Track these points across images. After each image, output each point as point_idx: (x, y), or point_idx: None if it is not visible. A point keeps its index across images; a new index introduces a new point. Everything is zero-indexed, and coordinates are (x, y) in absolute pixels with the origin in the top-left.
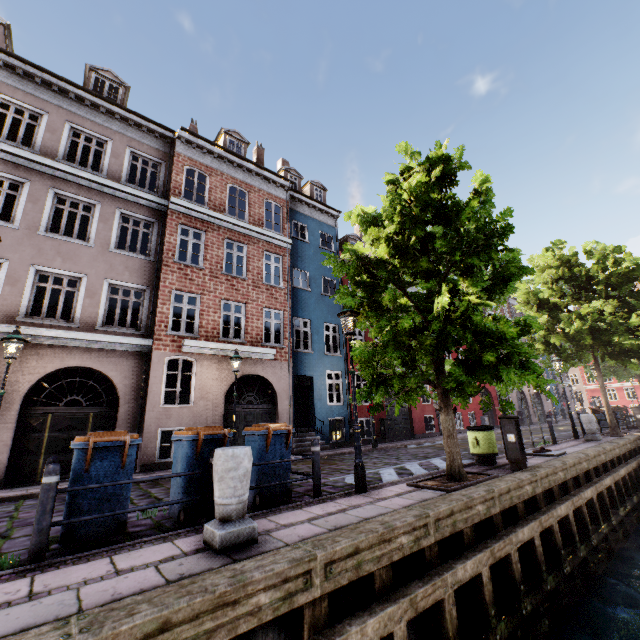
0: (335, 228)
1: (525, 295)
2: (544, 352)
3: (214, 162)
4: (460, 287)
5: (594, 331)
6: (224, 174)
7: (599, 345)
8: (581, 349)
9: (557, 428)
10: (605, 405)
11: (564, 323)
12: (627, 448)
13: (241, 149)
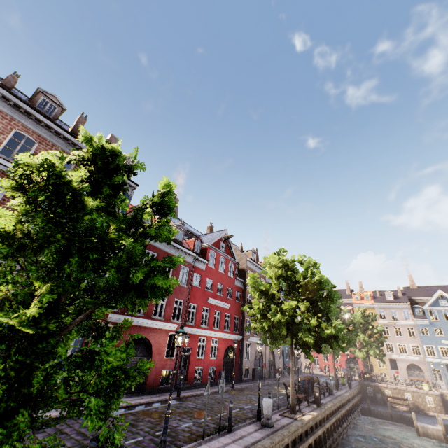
0: (130, 196)
1: (253, 284)
2: (262, 330)
3: (7, 107)
4: (37, 292)
5: (290, 323)
6: (15, 120)
7: (292, 335)
8: (281, 336)
9: (273, 389)
10: (291, 386)
11: (271, 313)
12: (283, 443)
13: (54, 110)
